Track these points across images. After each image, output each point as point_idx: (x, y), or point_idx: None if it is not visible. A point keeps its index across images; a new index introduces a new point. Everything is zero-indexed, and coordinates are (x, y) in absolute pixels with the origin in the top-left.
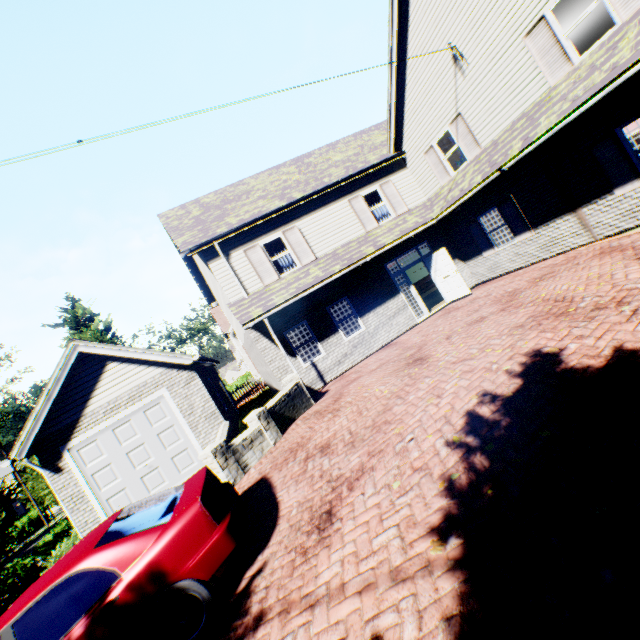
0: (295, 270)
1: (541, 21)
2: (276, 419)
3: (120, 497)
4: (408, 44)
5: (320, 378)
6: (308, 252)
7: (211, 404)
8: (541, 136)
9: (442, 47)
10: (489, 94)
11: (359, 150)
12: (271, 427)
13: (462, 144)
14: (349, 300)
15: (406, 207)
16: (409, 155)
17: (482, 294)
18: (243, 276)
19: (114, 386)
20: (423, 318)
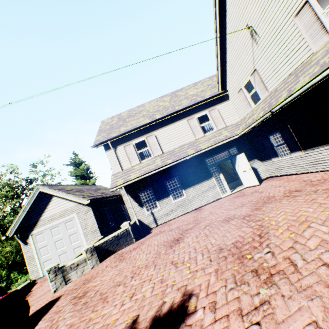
0: (150, 158)
1: (305, 4)
2: (100, 252)
3: (49, 262)
4: (226, 26)
5: (155, 221)
6: (158, 149)
7: (95, 225)
8: (297, 90)
9: (244, 27)
10: (272, 57)
11: (205, 88)
12: (93, 257)
13: (257, 88)
14: (179, 178)
15: (224, 124)
16: (230, 92)
17: (261, 189)
18: (122, 160)
19: (54, 208)
20: (225, 195)
